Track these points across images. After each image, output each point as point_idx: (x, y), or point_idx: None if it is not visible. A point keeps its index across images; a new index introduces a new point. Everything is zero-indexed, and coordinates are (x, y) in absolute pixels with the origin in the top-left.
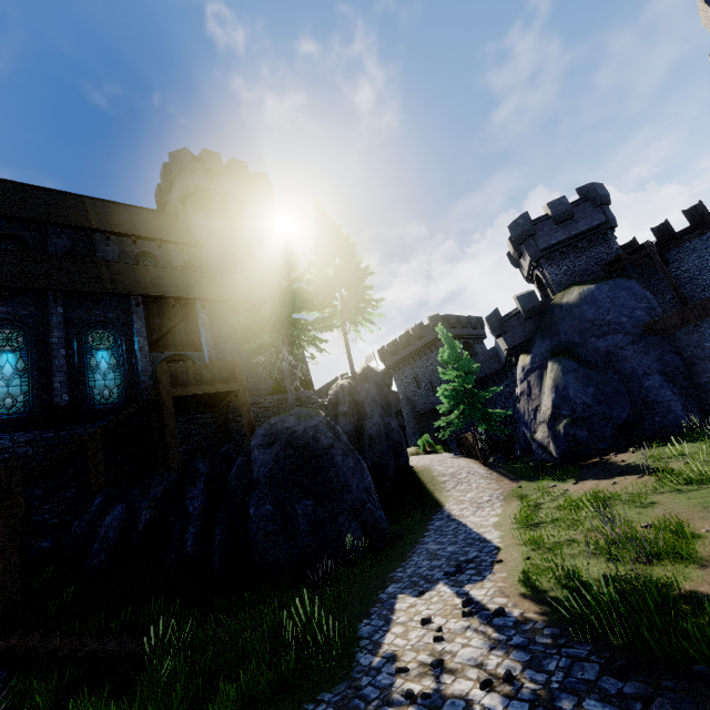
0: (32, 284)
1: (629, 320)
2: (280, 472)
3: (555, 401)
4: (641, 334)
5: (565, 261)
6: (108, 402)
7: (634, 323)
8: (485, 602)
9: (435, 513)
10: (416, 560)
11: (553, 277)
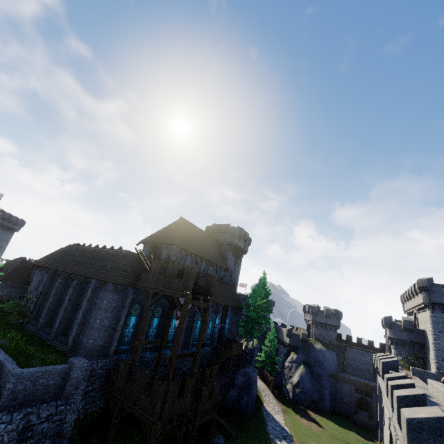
0: None
1: (329, 368)
2: (243, 385)
3: (299, 380)
4: (330, 375)
5: (320, 329)
6: (208, 339)
7: (330, 370)
8: None
9: (261, 406)
10: (270, 428)
11: (315, 332)
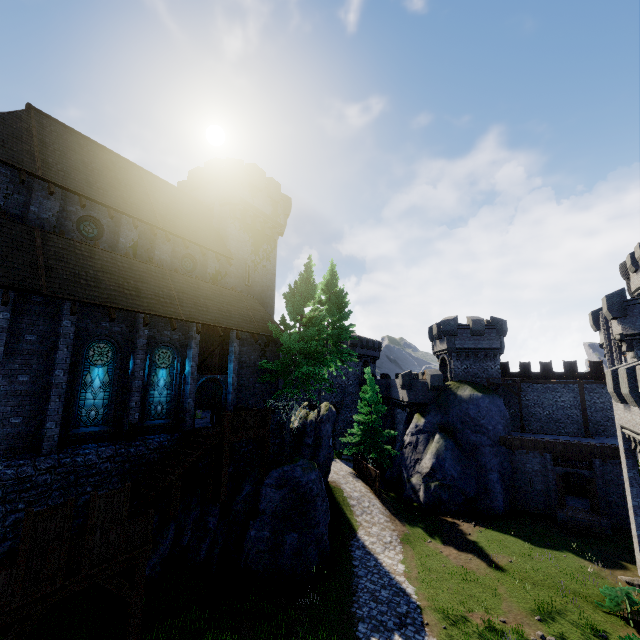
0: (131, 304)
1: (493, 429)
2: (281, 508)
3: (434, 465)
4: (497, 442)
5: (467, 361)
6: (159, 417)
7: (495, 432)
8: None
9: (351, 537)
10: (364, 598)
11: (455, 369)
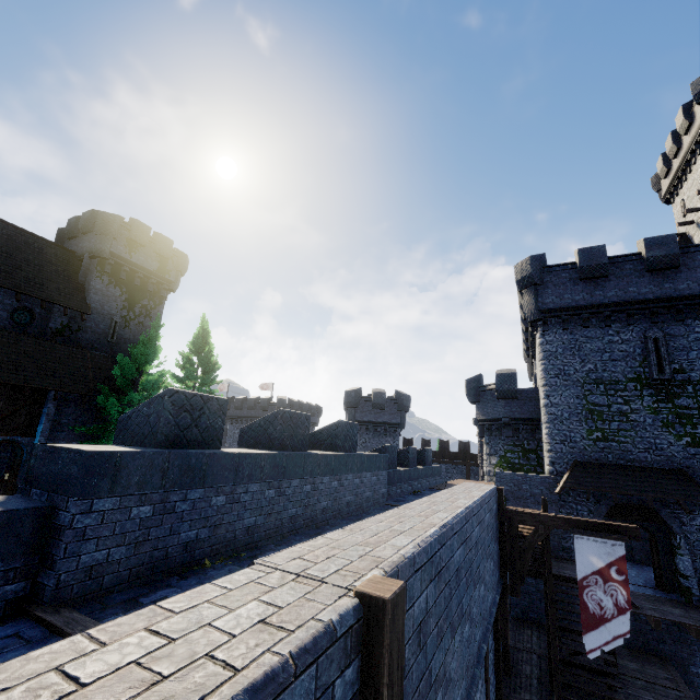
0: None
1: None
2: None
3: None
4: None
5: (366, 435)
6: None
7: None
8: None
9: None
10: None
11: None
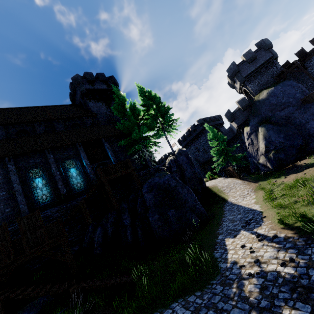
0: (38, 148)
1: (293, 99)
2: (157, 201)
3: (266, 144)
4: (301, 104)
5: (256, 79)
6: (80, 188)
7: (296, 100)
8: (266, 234)
9: (224, 203)
10: (225, 224)
11: (252, 89)
